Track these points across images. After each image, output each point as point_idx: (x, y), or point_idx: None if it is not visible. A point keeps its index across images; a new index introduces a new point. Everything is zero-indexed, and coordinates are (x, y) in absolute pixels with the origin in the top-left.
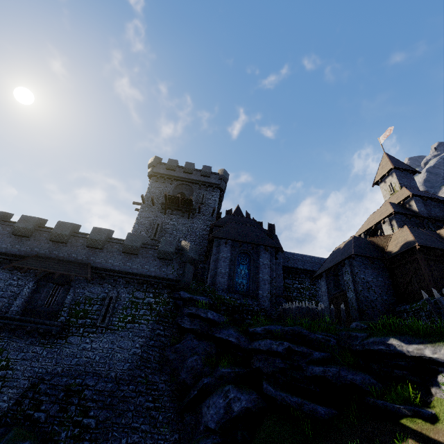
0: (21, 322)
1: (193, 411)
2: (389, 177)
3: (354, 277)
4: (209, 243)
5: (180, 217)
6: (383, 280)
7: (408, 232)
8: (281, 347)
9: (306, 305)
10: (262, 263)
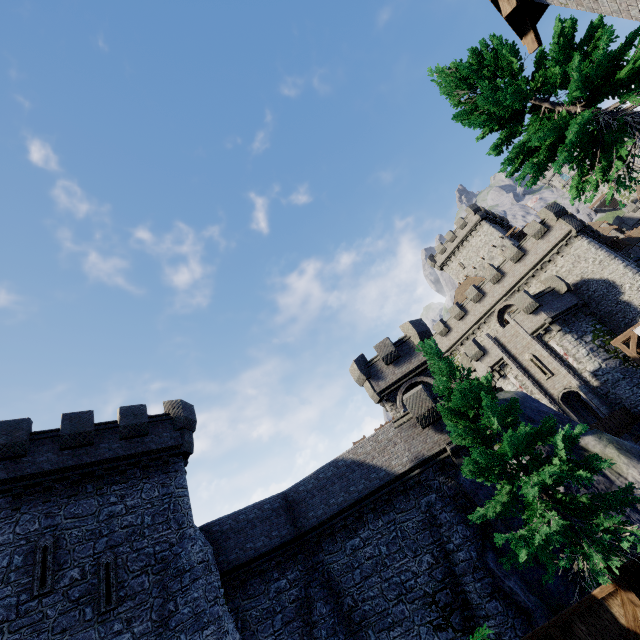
0: None
1: None
2: None
3: None
4: None
5: None
6: None
7: None
8: None
9: None
10: None
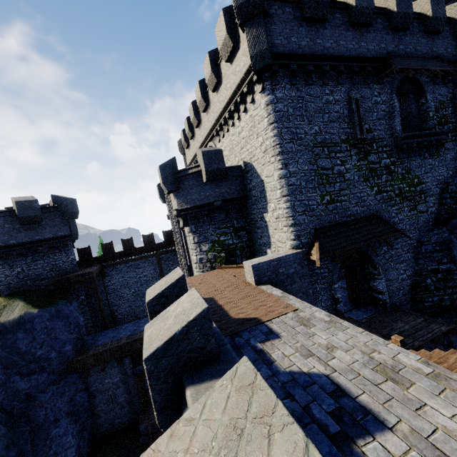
0: (417, 138)
1: None
2: None
3: None
4: None
5: None
6: None
7: None
8: None
9: None
10: None
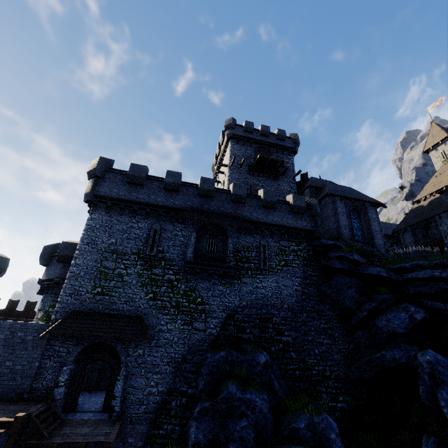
0: (202, 266)
1: (361, 328)
2: (442, 146)
3: None
4: (318, 201)
5: (266, 179)
6: None
7: None
8: (444, 274)
9: (423, 249)
10: (371, 218)
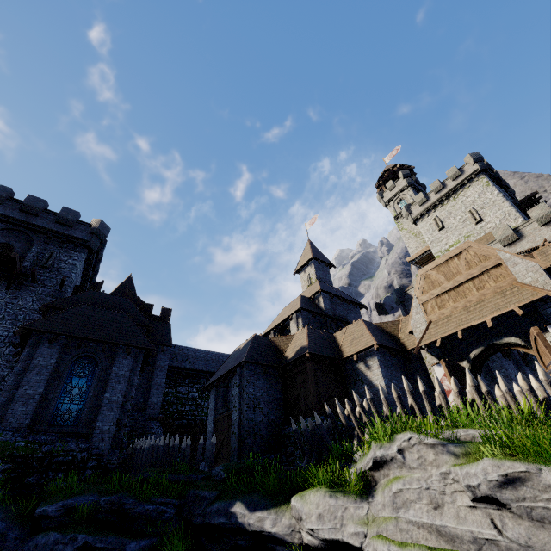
0: None
1: None
2: (309, 267)
3: (243, 391)
4: (22, 339)
5: None
6: (274, 394)
7: (306, 335)
8: (70, 548)
9: (166, 441)
10: (115, 375)
